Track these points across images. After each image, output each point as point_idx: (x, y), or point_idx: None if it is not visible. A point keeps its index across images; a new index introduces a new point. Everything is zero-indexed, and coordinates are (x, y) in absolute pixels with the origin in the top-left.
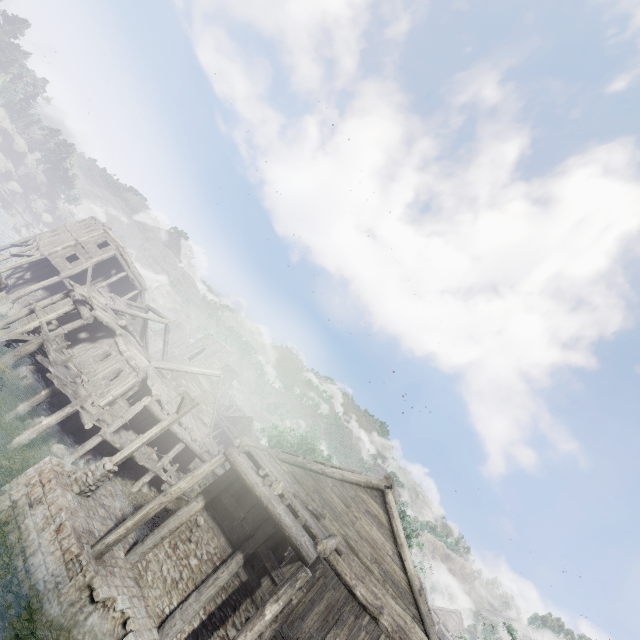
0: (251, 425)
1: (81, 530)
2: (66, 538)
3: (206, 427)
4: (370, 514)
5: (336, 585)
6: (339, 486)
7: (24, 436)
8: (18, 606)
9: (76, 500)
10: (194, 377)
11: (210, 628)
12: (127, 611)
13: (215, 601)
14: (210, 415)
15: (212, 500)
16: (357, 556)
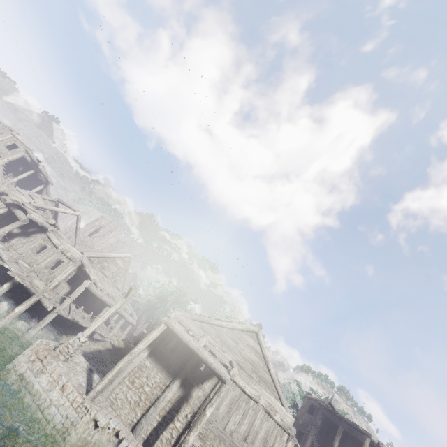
0: (136, 279)
1: (76, 385)
2: (70, 393)
3: (119, 291)
4: (250, 346)
5: (234, 388)
6: (231, 332)
7: (2, 322)
8: (51, 442)
9: (64, 365)
10: (113, 260)
11: (164, 425)
12: (116, 427)
13: (165, 409)
14: (122, 283)
15: (152, 350)
16: (244, 370)
